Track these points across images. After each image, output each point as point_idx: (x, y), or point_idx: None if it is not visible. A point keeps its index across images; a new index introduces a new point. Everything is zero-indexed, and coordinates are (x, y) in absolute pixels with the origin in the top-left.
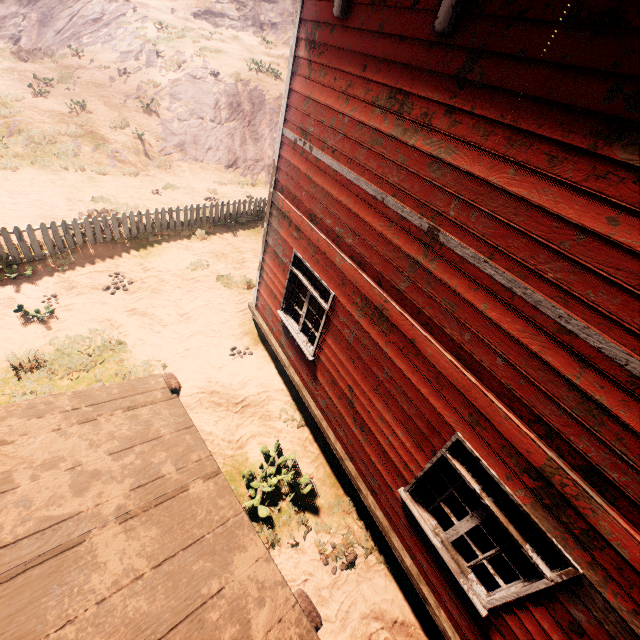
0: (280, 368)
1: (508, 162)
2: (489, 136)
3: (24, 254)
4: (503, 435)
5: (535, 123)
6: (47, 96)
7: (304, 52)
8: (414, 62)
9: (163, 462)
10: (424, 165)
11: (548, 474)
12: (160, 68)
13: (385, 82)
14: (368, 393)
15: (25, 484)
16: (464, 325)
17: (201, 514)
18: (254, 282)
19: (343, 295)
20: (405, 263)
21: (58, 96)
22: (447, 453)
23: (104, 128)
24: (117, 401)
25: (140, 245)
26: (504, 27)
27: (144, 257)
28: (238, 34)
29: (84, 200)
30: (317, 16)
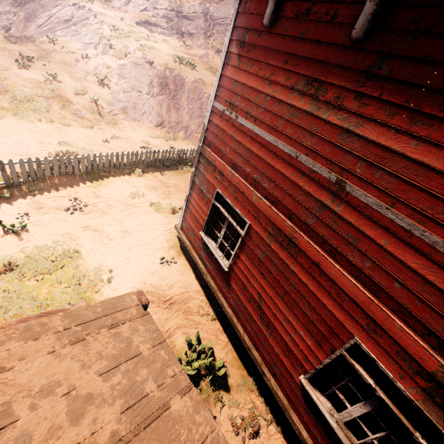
0: (197, 274)
1: (410, 136)
2: (394, 116)
3: (4, 181)
4: (397, 343)
5: (437, 108)
6: (28, 68)
7: (235, 49)
8: (330, 60)
9: (145, 380)
10: (335, 134)
11: (440, 378)
12: (112, 56)
13: (304, 73)
14: (275, 299)
15: (24, 416)
16: (365, 255)
17: (184, 433)
18: (177, 209)
19: (257, 224)
20: (314, 205)
21: (37, 69)
22: (345, 352)
23: (69, 93)
24: (101, 319)
25: (93, 178)
26: (411, 38)
27: (96, 187)
28: (166, 38)
29: (52, 143)
30: (248, 24)
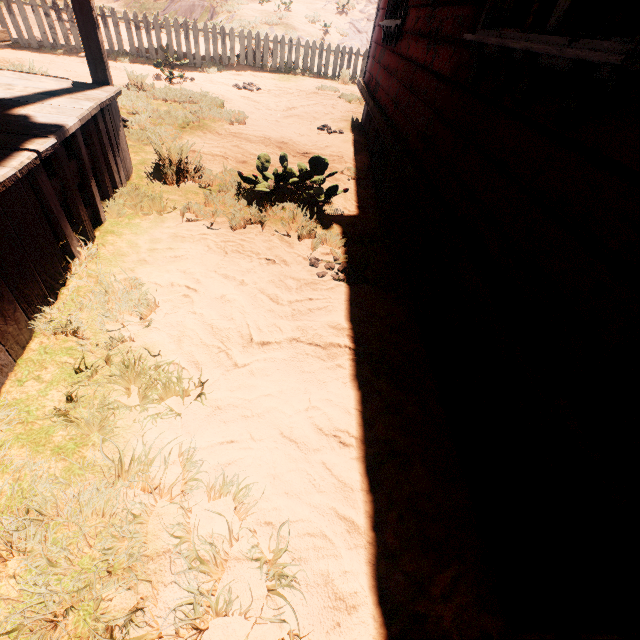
0: (368, 141)
1: None
2: None
3: (187, 56)
4: None
5: None
6: (265, 5)
7: None
8: None
9: None
10: None
11: None
12: None
13: None
14: None
15: None
16: None
17: None
18: None
19: None
20: None
21: (273, 4)
22: None
23: (298, 22)
24: None
25: (282, 75)
26: None
27: (281, 81)
28: None
29: None
30: None
